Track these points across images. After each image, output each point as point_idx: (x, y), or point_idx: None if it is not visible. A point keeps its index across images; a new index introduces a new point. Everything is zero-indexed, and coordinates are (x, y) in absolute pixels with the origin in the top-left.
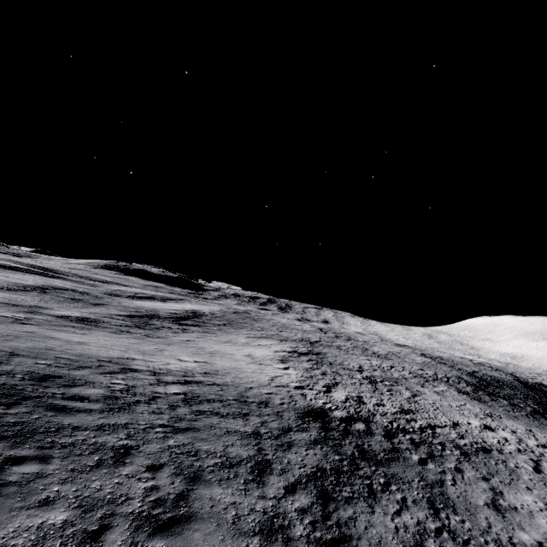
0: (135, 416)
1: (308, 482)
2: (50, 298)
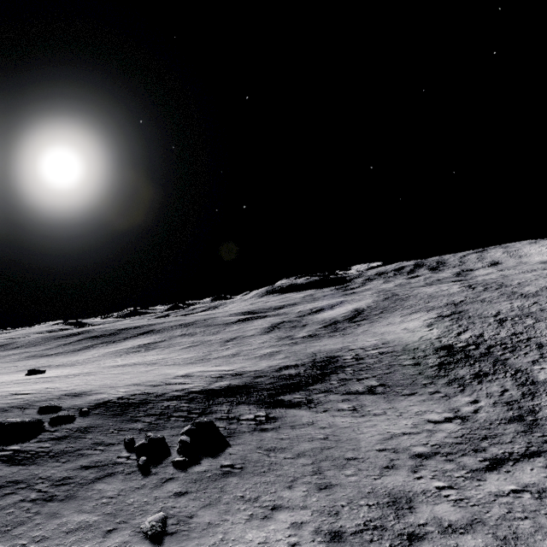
0: (366, 360)
1: (435, 366)
2: (285, 330)
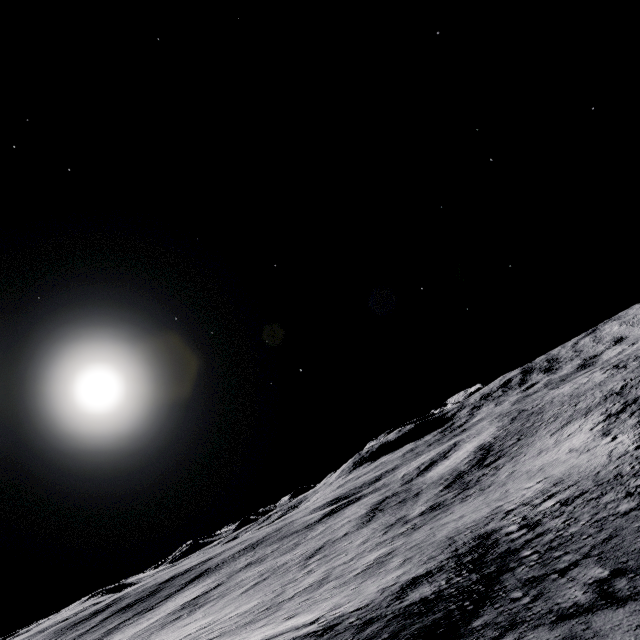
0: (547, 524)
1: None
2: (392, 511)
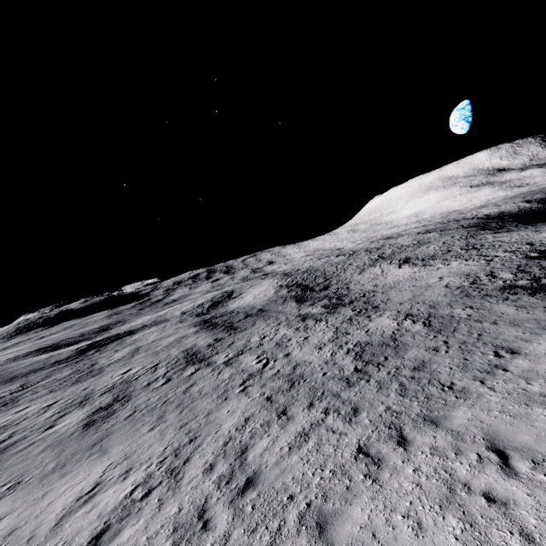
0: None
1: None
2: (256, 319)
